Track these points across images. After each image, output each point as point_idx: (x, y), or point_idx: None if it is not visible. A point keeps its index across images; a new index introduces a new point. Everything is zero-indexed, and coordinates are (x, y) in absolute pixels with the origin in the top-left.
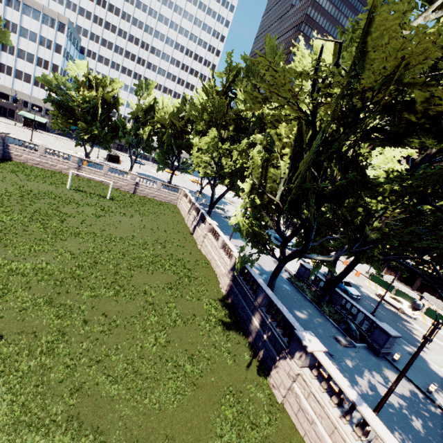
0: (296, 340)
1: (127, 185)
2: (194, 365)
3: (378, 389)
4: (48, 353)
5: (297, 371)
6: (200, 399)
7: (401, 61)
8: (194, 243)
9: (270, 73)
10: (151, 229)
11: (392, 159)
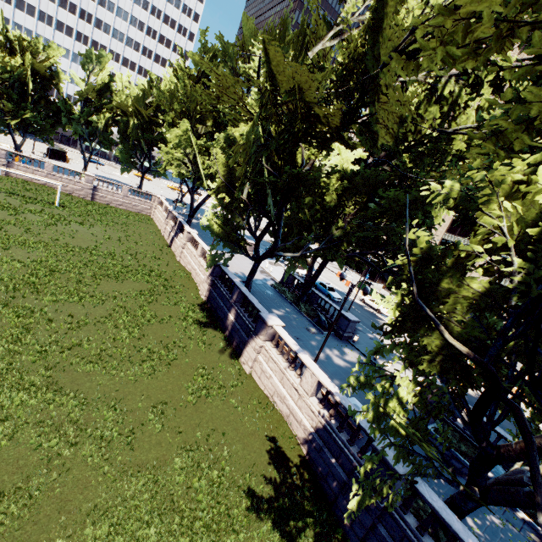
0: (261, 320)
1: (82, 189)
2: (169, 352)
3: (332, 358)
4: (14, 343)
5: (260, 344)
6: (174, 374)
7: (297, 82)
8: (172, 256)
9: (215, 75)
10: (119, 240)
11: (346, 161)
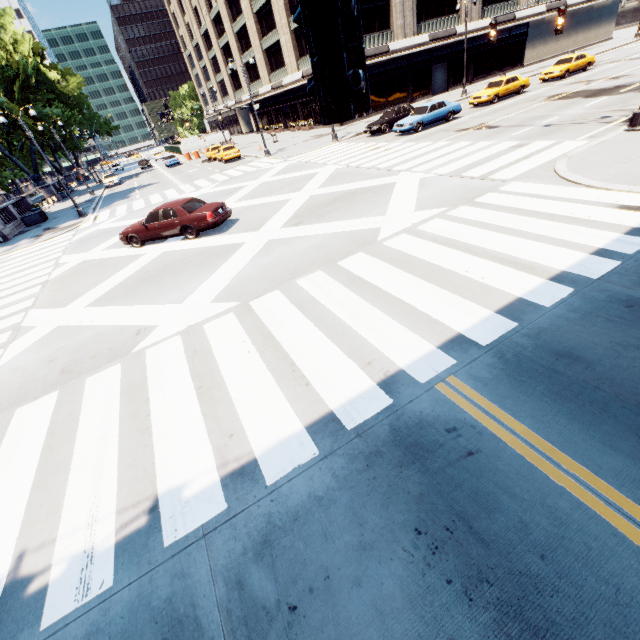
0: None
1: None
2: None
3: None
4: None
5: None
6: None
7: None
8: None
9: None
10: None
11: None
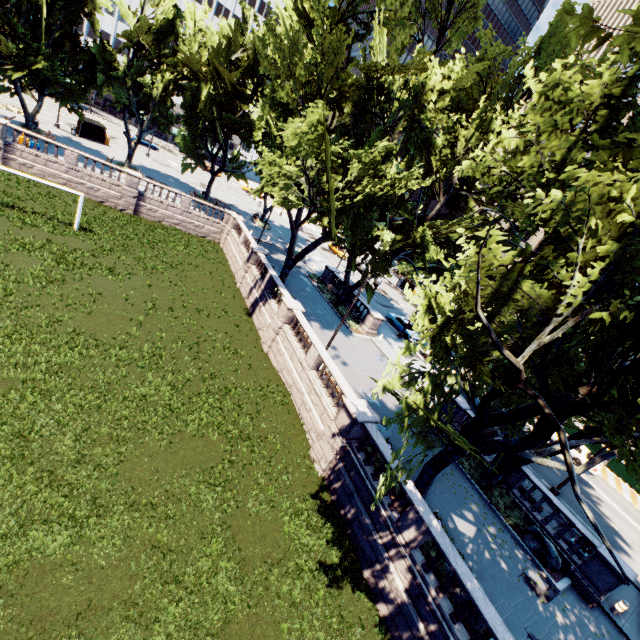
0: None
1: (120, 196)
2: None
3: None
4: None
5: None
6: None
7: None
8: (254, 339)
9: None
10: (170, 308)
11: None
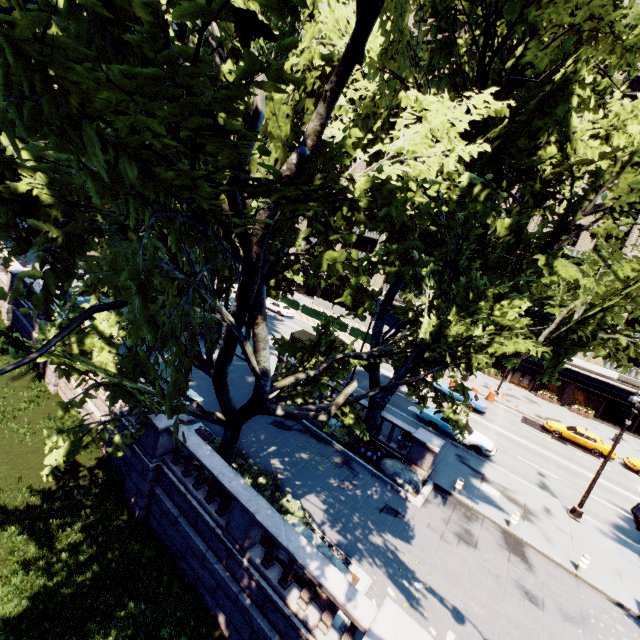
0: None
1: None
2: None
3: None
4: None
5: None
6: None
7: None
8: None
9: None
10: None
11: None
